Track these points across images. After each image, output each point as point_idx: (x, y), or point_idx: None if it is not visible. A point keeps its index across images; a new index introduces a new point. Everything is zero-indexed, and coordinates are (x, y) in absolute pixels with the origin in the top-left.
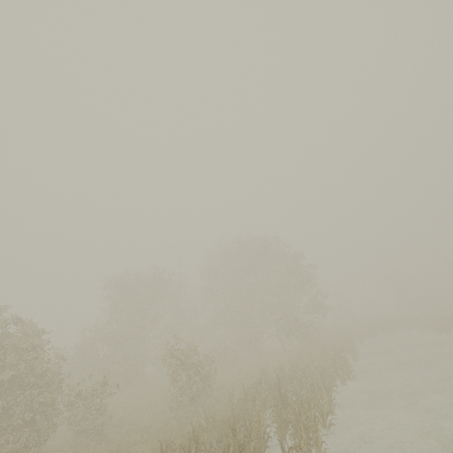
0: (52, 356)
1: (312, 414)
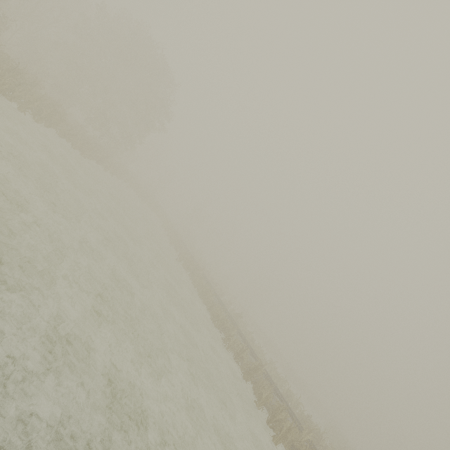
0: None
1: (18, 94)
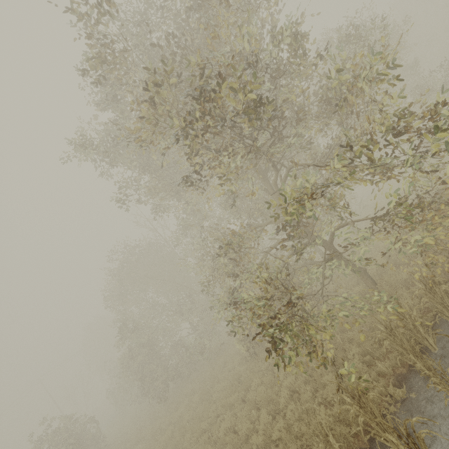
0: (59, 430)
1: None
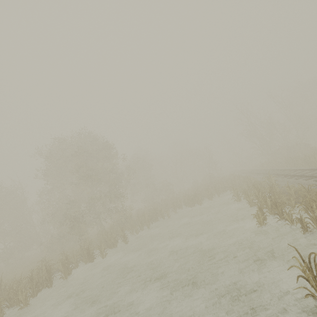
0: None
1: None
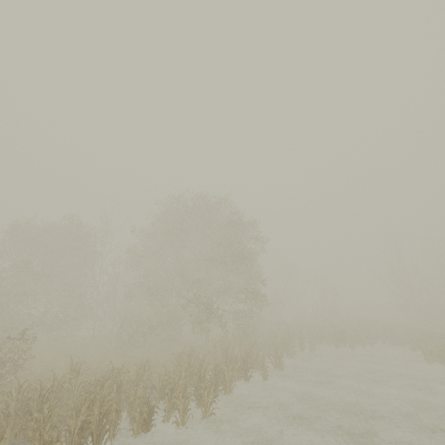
0: None
1: None
